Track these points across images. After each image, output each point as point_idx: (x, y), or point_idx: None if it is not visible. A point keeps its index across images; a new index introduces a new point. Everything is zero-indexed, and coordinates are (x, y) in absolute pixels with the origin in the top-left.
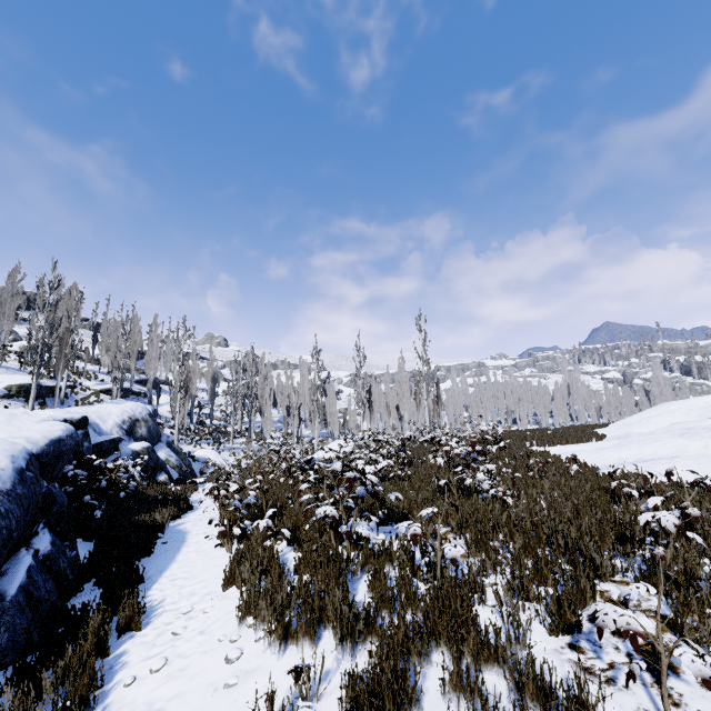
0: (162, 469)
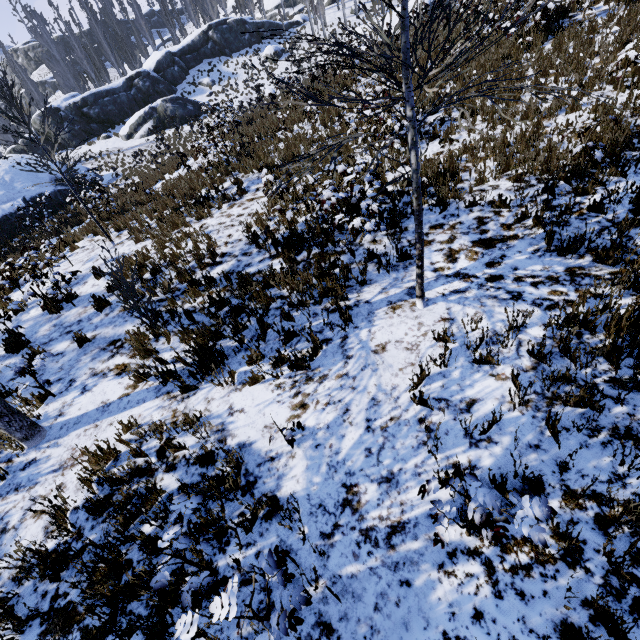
0: None
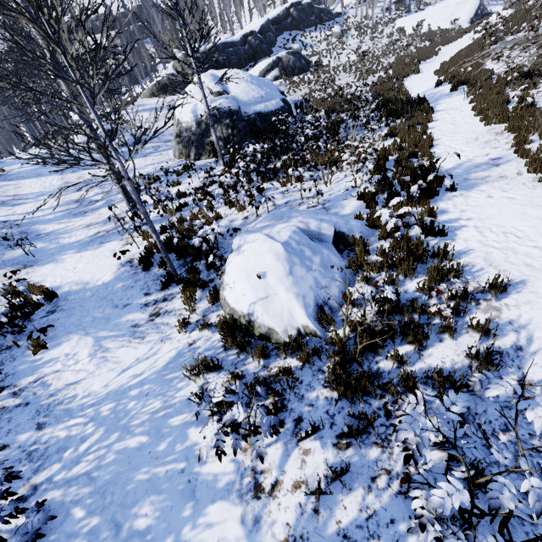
0: (483, 12)
